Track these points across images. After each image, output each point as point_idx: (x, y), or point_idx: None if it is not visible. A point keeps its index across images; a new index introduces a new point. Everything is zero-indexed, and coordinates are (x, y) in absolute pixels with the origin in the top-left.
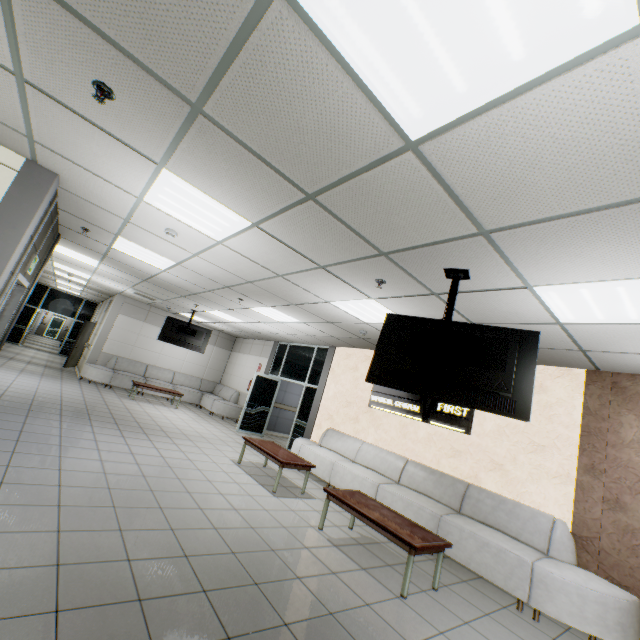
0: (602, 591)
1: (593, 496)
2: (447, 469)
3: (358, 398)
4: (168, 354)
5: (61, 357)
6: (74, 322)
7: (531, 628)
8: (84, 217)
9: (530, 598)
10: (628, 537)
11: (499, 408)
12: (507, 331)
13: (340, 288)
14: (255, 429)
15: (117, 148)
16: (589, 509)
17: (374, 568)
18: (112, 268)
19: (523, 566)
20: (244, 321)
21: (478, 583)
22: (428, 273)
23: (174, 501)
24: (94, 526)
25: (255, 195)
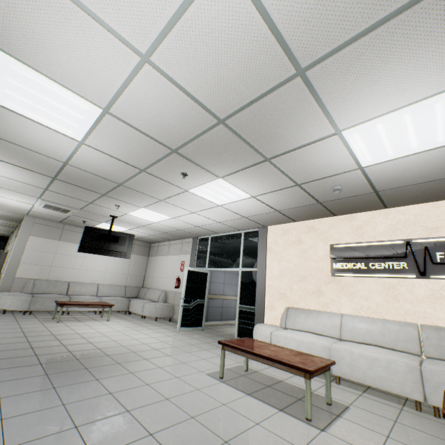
0: None
1: None
2: None
3: (313, 270)
4: (89, 268)
5: None
6: None
7: None
8: None
9: None
10: None
11: None
12: None
13: (414, 70)
14: (195, 324)
15: None
16: None
17: None
18: (7, 165)
19: None
20: (170, 217)
21: None
22: None
23: None
24: None
25: None
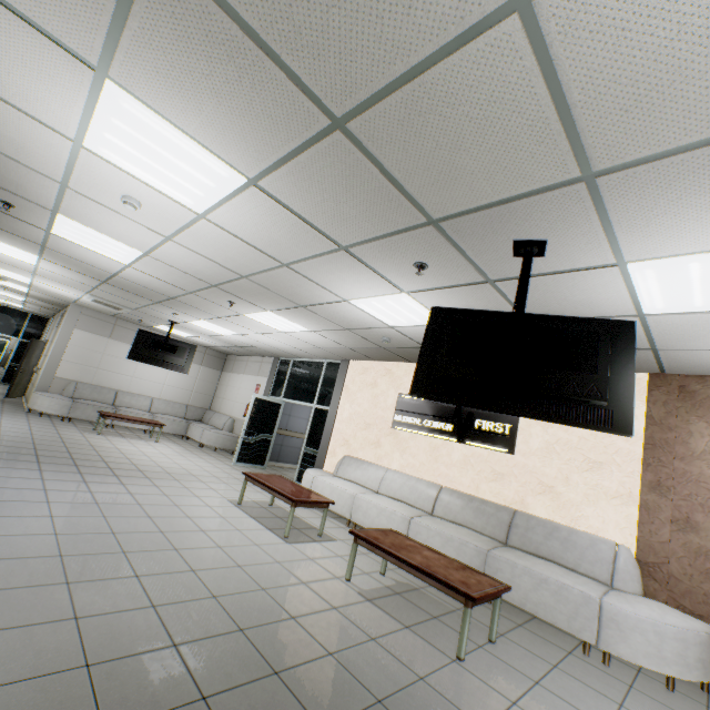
0: (681, 625)
1: (660, 517)
2: (488, 495)
3: (379, 419)
4: (143, 377)
5: (3, 386)
6: (18, 342)
7: (604, 676)
8: (1, 183)
9: (599, 640)
10: (701, 560)
11: (591, 421)
12: (593, 322)
13: (365, 279)
14: (256, 461)
15: (24, 38)
16: (656, 531)
17: (419, 624)
18: (57, 266)
19: (590, 604)
20: (237, 333)
21: (535, 625)
22: (489, 250)
23: (156, 564)
24: (34, 617)
25: (253, 125)
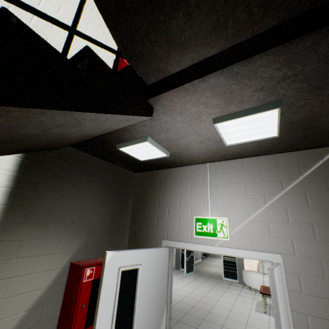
0: None
1: None
2: None
3: None
4: None
5: None
6: None
7: None
8: None
9: None
10: None
11: None
12: None
13: None
14: (191, 269)
15: None
16: None
17: None
18: None
19: None
20: None
21: None
22: None
23: None
24: None
25: None
